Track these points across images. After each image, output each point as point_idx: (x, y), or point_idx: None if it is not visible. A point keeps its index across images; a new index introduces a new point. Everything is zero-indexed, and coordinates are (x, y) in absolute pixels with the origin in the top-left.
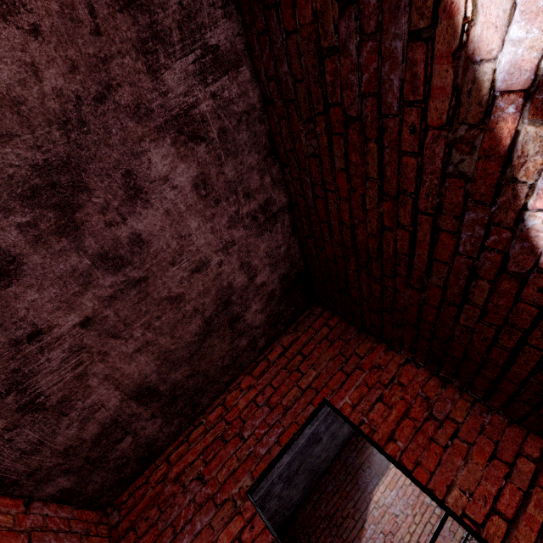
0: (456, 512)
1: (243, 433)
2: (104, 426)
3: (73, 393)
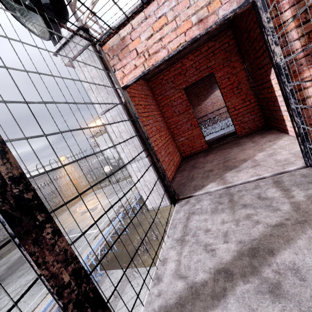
0: (226, 106)
1: (186, 74)
2: None
3: None
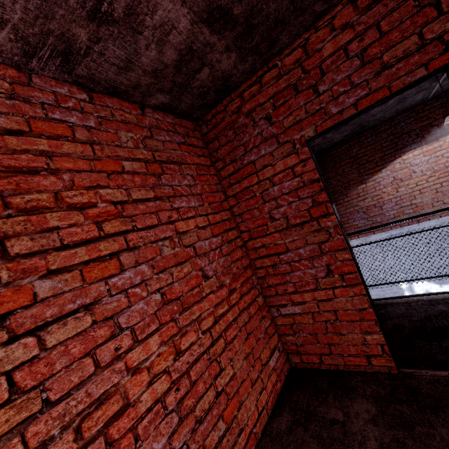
0: None
1: (318, 87)
2: (181, 53)
3: (136, 3)
